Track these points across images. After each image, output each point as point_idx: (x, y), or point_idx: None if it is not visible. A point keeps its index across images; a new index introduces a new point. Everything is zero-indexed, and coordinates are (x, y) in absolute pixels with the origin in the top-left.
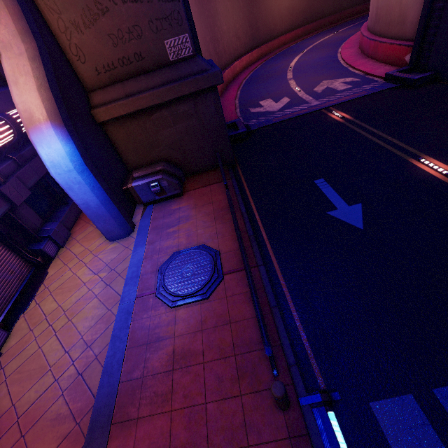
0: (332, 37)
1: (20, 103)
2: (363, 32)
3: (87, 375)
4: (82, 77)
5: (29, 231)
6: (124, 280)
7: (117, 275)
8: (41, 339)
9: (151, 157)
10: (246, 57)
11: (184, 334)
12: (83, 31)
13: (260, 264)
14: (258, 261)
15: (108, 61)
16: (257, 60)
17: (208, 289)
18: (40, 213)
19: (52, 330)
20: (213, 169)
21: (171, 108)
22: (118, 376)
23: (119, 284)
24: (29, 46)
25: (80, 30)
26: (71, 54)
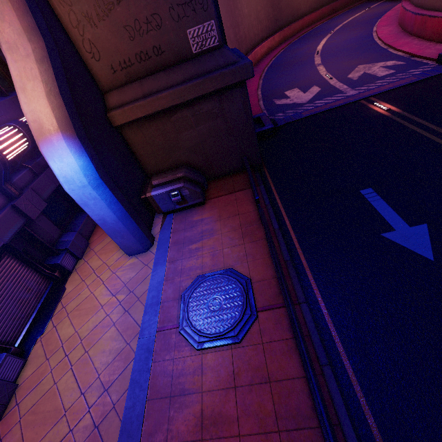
0: (363, 14)
1: (29, 112)
2: (406, 6)
3: (103, 429)
4: (97, 76)
5: (46, 245)
6: (144, 306)
7: (136, 299)
8: (57, 372)
9: (171, 161)
10: (267, 42)
11: (213, 389)
12: (97, 24)
13: (301, 302)
14: (299, 297)
15: (124, 58)
16: (279, 44)
17: (240, 330)
18: (58, 223)
19: (68, 363)
20: (238, 173)
21: (194, 107)
22: (138, 437)
23: (138, 311)
24: (37, 46)
25: (93, 23)
26: (84, 51)
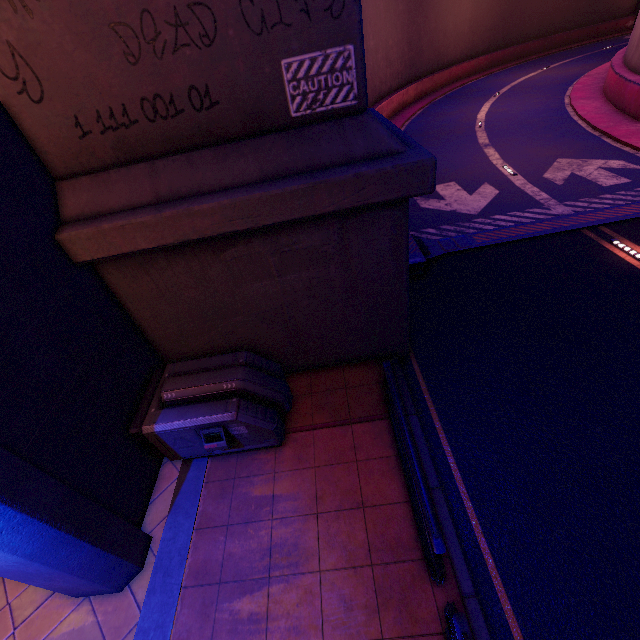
0: (541, 75)
1: None
2: (624, 74)
3: None
4: (38, 139)
5: None
6: None
7: None
8: None
9: (215, 333)
10: (397, 96)
11: None
12: (31, 6)
13: None
14: None
15: (110, 103)
16: (415, 101)
17: None
18: None
19: None
20: (357, 364)
21: (278, 237)
22: None
23: None
24: None
25: (19, 1)
26: None
